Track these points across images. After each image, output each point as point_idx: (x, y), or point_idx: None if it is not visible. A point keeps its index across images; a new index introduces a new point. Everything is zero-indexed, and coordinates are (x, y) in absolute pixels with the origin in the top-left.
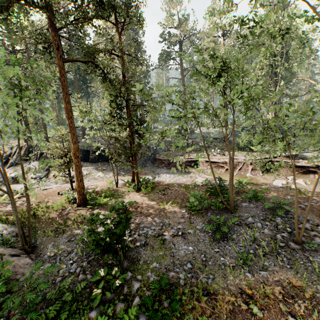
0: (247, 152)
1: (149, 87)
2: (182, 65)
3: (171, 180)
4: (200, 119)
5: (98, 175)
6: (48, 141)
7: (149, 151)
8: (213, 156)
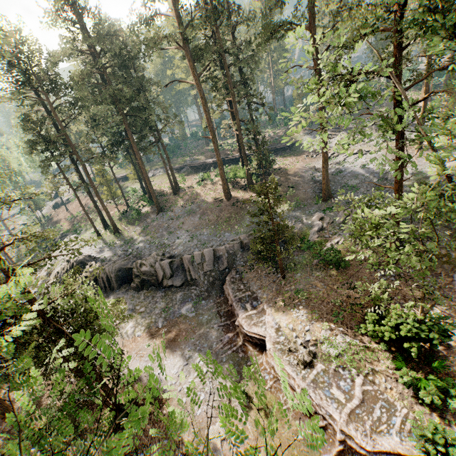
0: (389, 355)
1: (252, 95)
2: (313, 30)
3: (183, 399)
4: (392, 123)
5: (127, 330)
6: (115, 227)
7: (221, 264)
8: (285, 355)
